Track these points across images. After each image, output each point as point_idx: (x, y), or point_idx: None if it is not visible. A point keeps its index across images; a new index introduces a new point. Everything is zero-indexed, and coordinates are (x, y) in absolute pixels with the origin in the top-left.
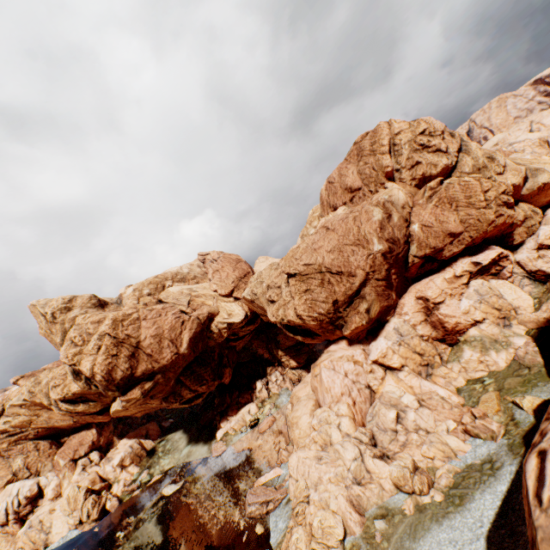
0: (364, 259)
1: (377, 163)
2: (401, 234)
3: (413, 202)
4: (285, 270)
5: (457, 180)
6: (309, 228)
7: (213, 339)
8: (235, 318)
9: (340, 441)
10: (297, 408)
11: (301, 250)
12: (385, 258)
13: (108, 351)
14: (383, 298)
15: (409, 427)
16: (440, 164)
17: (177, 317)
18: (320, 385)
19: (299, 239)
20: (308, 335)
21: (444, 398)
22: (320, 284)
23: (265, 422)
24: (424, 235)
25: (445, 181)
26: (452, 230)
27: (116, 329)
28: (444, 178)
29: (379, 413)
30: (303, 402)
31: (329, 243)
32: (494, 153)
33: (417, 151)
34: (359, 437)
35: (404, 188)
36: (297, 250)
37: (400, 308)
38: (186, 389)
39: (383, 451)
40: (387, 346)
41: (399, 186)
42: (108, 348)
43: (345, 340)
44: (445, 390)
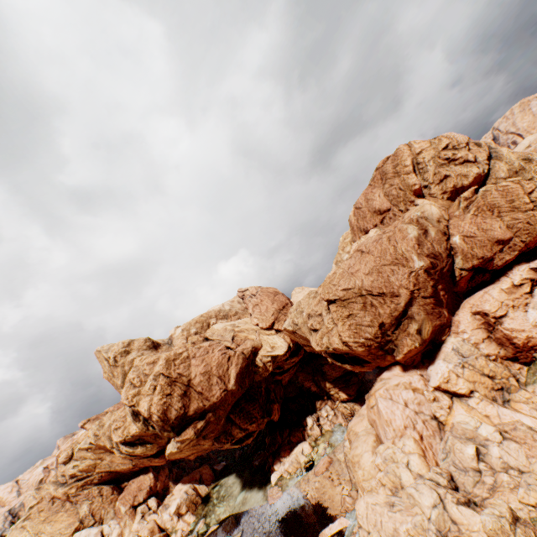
0: (406, 277)
1: (403, 183)
2: (442, 247)
3: (449, 214)
4: (324, 297)
5: (493, 186)
6: (342, 253)
7: (259, 374)
8: (279, 350)
9: (413, 483)
10: (356, 445)
11: (337, 276)
12: (428, 274)
13: (163, 391)
14: (434, 317)
15: (495, 465)
16: (471, 174)
17: (223, 353)
18: (378, 417)
19: (333, 265)
20: (356, 363)
21: (533, 428)
22: (363, 307)
23: (321, 463)
24: (468, 246)
25: (480, 190)
26: (499, 237)
27: (169, 368)
28: (478, 186)
29: (453, 449)
30: (362, 438)
31: (366, 266)
32: (530, 154)
33: (443, 166)
34: (435, 479)
35: (436, 203)
36: (334, 276)
37: (456, 326)
38: (236, 428)
39: (468, 496)
40: (448, 370)
41: (430, 202)
42: (163, 388)
43: (399, 366)
44: (531, 418)
